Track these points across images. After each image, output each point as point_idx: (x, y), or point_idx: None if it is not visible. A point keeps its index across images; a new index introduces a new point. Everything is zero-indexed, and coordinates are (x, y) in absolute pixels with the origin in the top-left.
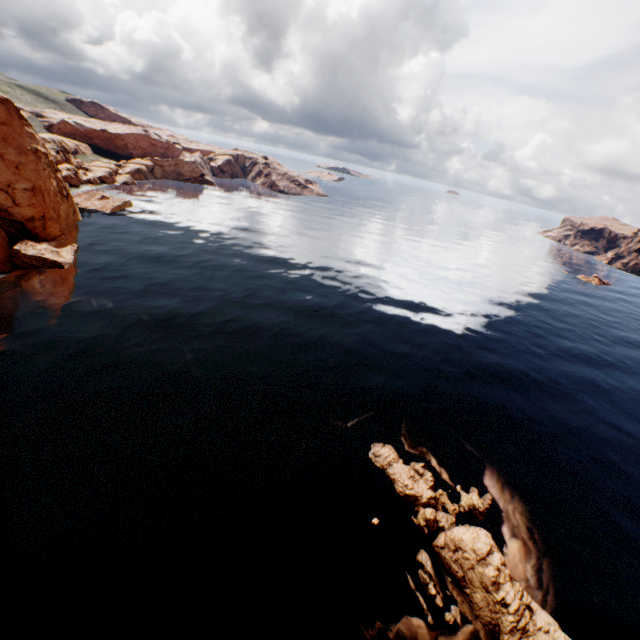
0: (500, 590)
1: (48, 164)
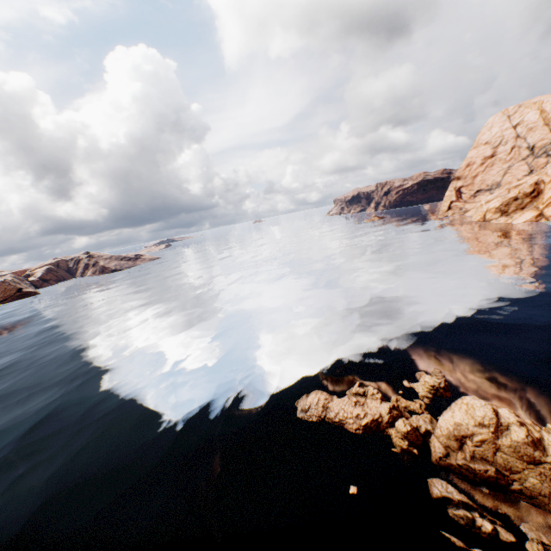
0: (547, 448)
1: None
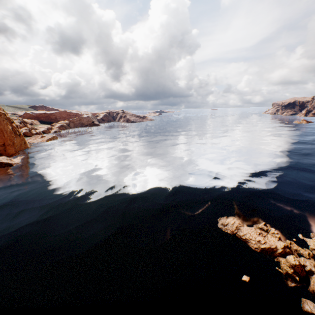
0: None
1: (6, 118)
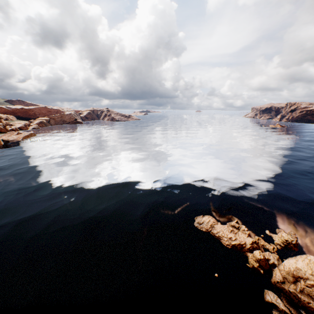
0: None
1: None
